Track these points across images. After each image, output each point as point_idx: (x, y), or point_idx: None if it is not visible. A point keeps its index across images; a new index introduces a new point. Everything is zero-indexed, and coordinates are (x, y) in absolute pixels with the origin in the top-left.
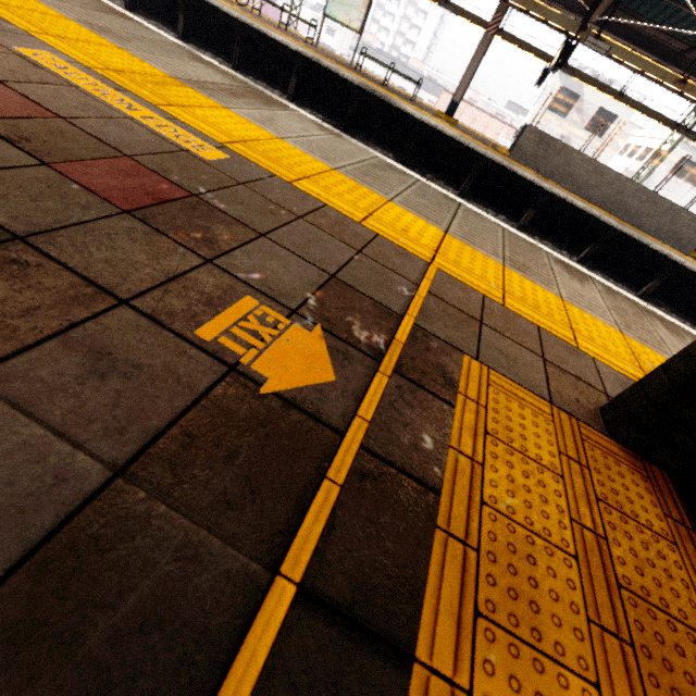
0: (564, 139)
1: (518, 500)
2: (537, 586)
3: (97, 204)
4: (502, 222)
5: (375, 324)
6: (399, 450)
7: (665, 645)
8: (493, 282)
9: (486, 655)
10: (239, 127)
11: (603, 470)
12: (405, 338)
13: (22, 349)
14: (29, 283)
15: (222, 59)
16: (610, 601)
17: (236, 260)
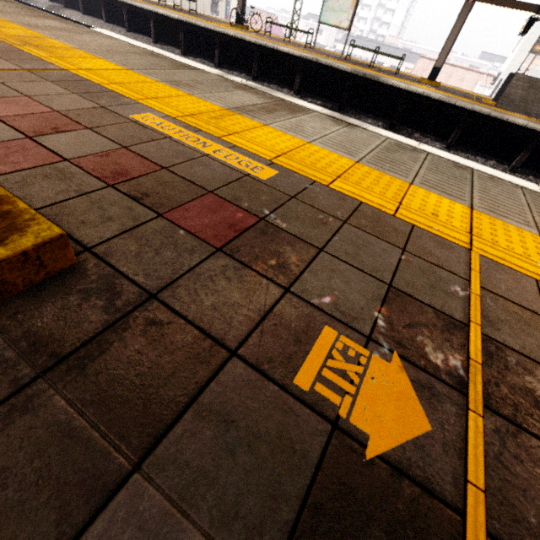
0: None
1: None
2: None
3: (198, 247)
4: (493, 167)
5: (445, 341)
6: (531, 537)
7: None
8: (538, 260)
9: None
10: (279, 140)
11: None
12: (479, 356)
13: (169, 425)
14: (165, 344)
15: (245, 74)
16: None
17: (307, 283)
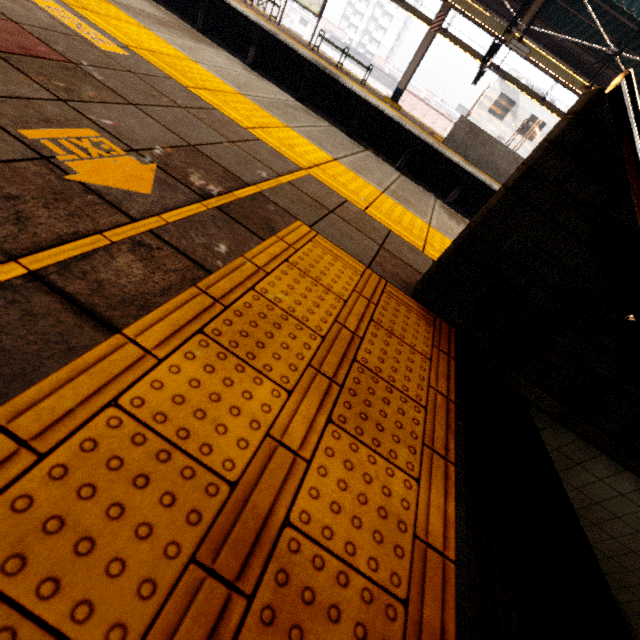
0: (500, 140)
1: (289, 298)
2: (272, 338)
3: None
4: None
5: (217, 181)
6: (189, 244)
7: (374, 395)
8: (363, 197)
9: (193, 351)
10: (154, 43)
11: (390, 310)
12: (242, 196)
13: None
14: None
15: (187, 23)
16: (339, 364)
17: (93, 108)
